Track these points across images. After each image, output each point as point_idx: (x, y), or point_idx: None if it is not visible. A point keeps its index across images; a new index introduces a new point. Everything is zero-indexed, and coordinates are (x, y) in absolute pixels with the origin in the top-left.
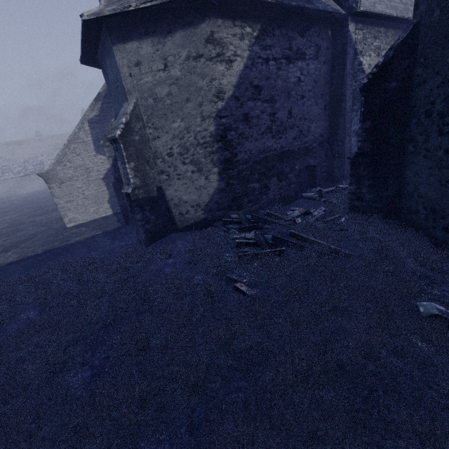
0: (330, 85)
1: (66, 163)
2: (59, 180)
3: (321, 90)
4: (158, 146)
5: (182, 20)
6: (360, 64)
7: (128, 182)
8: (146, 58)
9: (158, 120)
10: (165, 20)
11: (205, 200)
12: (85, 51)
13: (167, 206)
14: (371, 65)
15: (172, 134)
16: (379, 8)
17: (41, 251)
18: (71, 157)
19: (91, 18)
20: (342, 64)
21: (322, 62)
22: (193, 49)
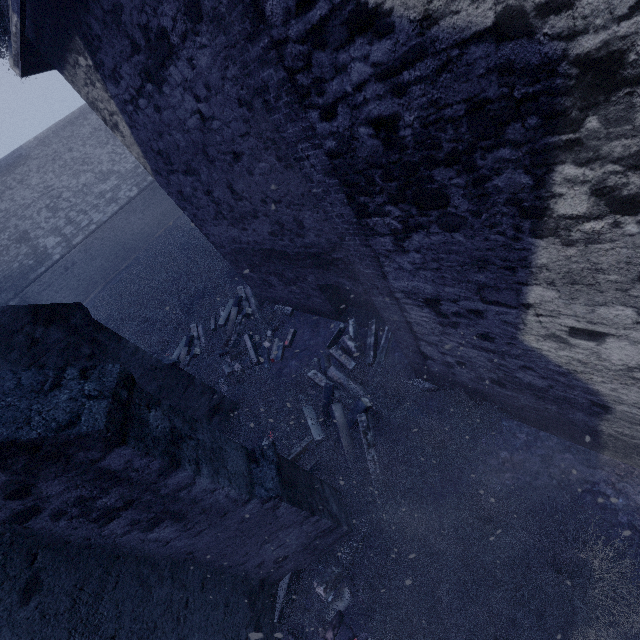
0: None
1: None
2: None
3: None
4: None
5: None
6: None
7: None
8: None
9: None
10: None
11: None
12: None
13: None
14: None
15: None
16: None
17: None
18: None
19: None
20: None
21: None
22: None
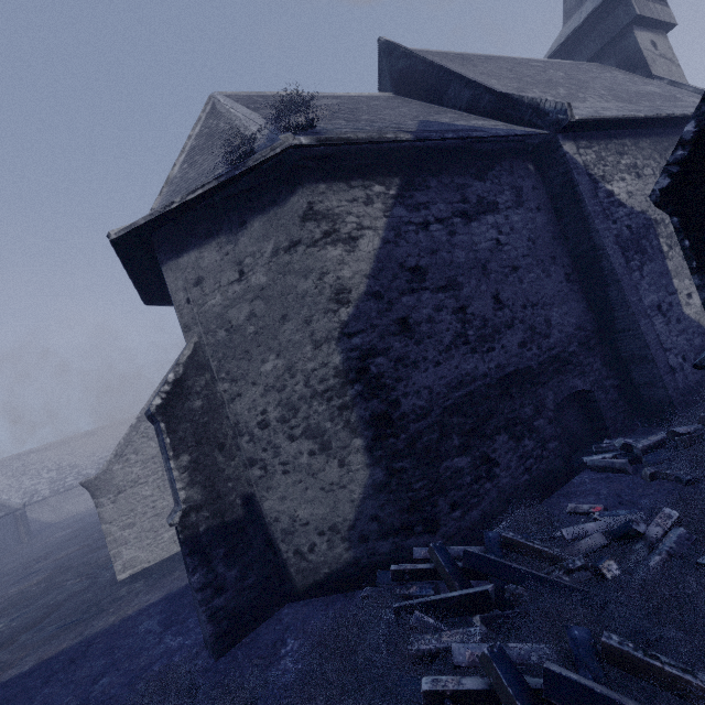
0: (562, 240)
1: (131, 456)
2: (114, 488)
3: (549, 251)
4: (240, 412)
5: (260, 202)
6: (610, 194)
7: (177, 498)
8: (211, 270)
9: (236, 364)
10: (234, 210)
11: (348, 514)
12: (143, 286)
13: (268, 537)
14: (632, 193)
15: (263, 384)
16: (607, 113)
17: (31, 663)
18: (139, 444)
19: (122, 235)
20: (573, 203)
21: (533, 208)
22: (284, 236)
